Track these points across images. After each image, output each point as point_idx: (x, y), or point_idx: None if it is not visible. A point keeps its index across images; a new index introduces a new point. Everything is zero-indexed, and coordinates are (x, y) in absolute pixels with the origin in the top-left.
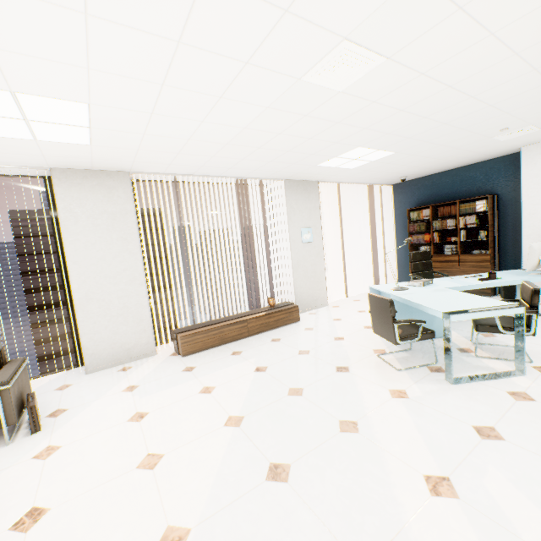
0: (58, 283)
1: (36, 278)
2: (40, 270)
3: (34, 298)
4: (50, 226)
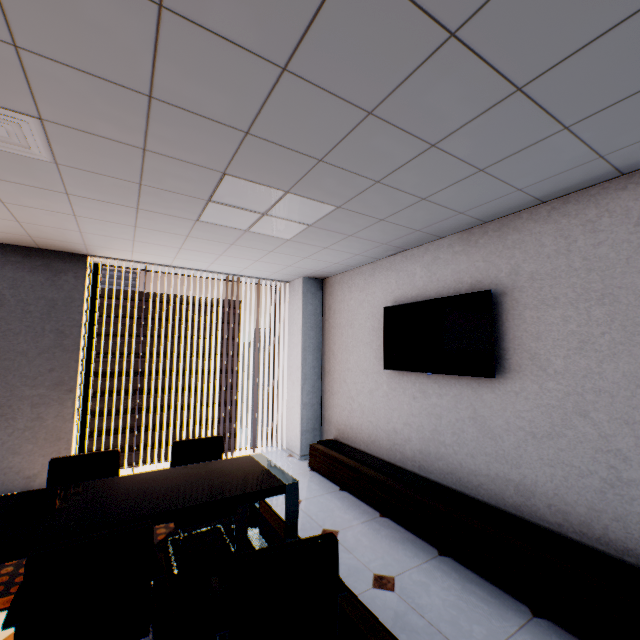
0: (125, 369)
1: (105, 361)
2: (111, 352)
3: (97, 383)
4: (131, 308)
